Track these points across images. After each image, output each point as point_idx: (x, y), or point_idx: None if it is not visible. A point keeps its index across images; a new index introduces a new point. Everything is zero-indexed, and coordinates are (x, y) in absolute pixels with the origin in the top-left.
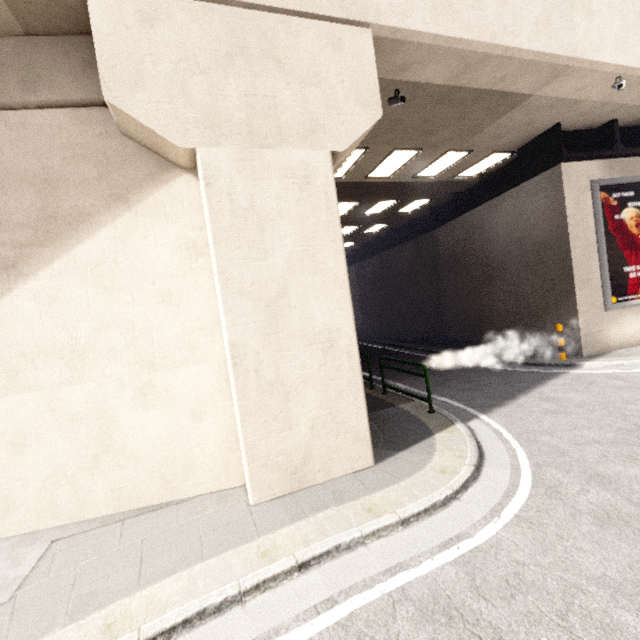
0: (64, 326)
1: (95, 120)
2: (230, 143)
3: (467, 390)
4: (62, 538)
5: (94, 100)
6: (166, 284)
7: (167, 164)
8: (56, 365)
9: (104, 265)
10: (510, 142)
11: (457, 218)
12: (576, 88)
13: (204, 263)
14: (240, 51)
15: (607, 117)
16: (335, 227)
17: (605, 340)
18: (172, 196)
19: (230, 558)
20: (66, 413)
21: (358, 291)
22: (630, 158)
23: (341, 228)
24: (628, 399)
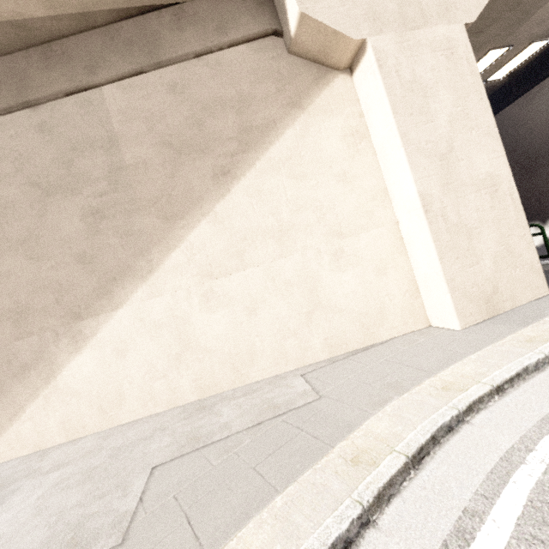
0: (270, 212)
1: (268, 47)
2: (389, 30)
3: None
4: (306, 373)
5: (267, 30)
6: (340, 166)
7: (325, 70)
8: (269, 243)
9: (291, 159)
10: None
11: None
12: None
13: (366, 144)
14: None
15: None
16: (479, 87)
17: None
18: (333, 94)
19: (496, 349)
20: (282, 280)
21: None
22: None
23: None
24: None
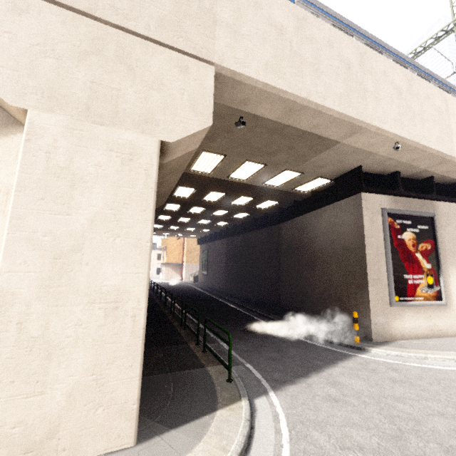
0: None
1: None
2: (64, 113)
3: (273, 360)
4: None
5: None
6: None
7: (14, 121)
8: None
9: None
10: (329, 172)
11: (295, 218)
12: (369, 144)
13: None
14: (97, 52)
15: (393, 168)
16: (149, 199)
17: (390, 330)
18: (8, 147)
19: None
20: None
21: (226, 258)
22: (408, 198)
23: (216, 210)
24: (399, 395)
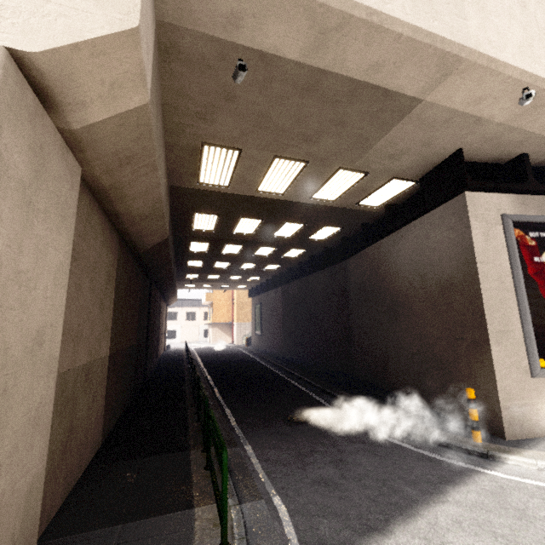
0: None
1: None
2: None
3: (325, 484)
4: None
5: None
6: None
7: None
8: None
9: None
10: (409, 167)
11: (366, 249)
12: (475, 98)
13: None
14: None
15: (516, 149)
16: None
17: (536, 419)
18: None
19: None
20: None
21: (282, 312)
22: None
23: (258, 248)
24: None
